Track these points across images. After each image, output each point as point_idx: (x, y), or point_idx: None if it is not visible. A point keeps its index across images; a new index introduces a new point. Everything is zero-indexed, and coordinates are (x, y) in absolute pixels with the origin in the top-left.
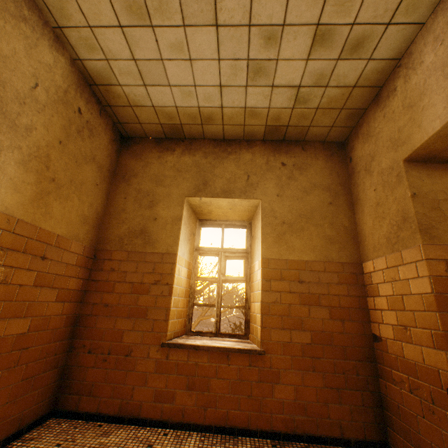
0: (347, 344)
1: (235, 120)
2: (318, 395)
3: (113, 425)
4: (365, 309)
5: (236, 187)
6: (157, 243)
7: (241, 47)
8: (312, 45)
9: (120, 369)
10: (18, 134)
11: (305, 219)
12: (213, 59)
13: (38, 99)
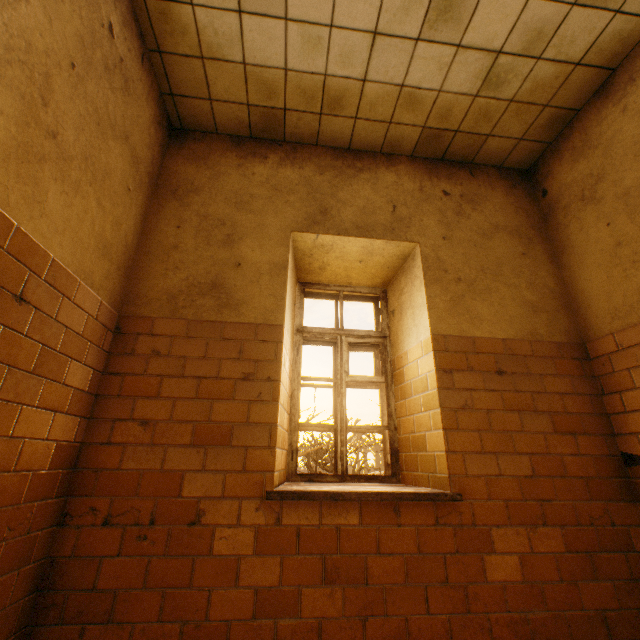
0: (588, 474)
1: (379, 110)
2: (560, 567)
3: None
4: (602, 415)
5: (377, 222)
6: (244, 307)
7: None
8: None
9: (178, 555)
10: None
11: (491, 275)
12: None
13: None
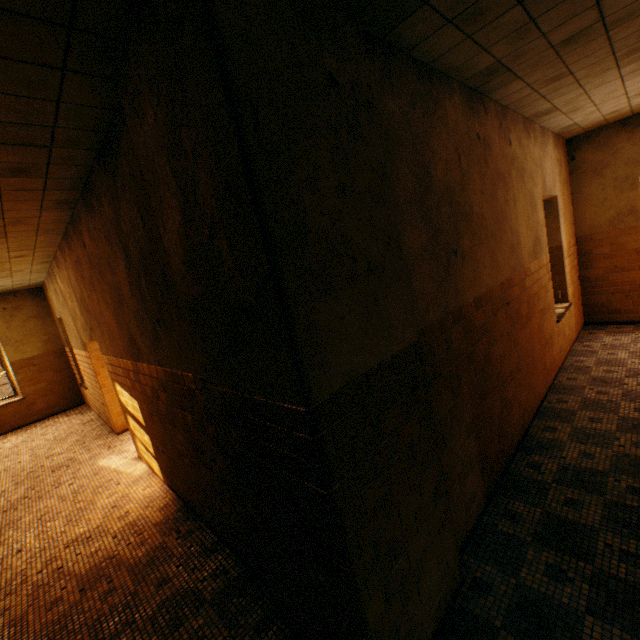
0: (65, 380)
1: None
2: (56, 400)
3: None
4: (70, 365)
5: None
6: None
7: None
8: None
9: None
10: None
11: (30, 336)
12: None
13: None
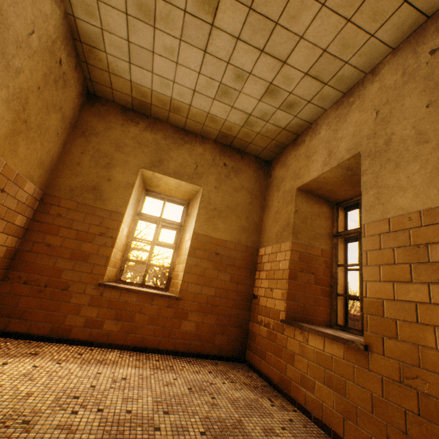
0: (237, 299)
1: (198, 118)
2: (211, 329)
3: (43, 342)
4: (253, 278)
5: (186, 172)
6: (107, 202)
7: (218, 73)
8: (265, 93)
9: (55, 300)
10: (9, 74)
11: (231, 210)
12: (195, 71)
13: (31, 45)
